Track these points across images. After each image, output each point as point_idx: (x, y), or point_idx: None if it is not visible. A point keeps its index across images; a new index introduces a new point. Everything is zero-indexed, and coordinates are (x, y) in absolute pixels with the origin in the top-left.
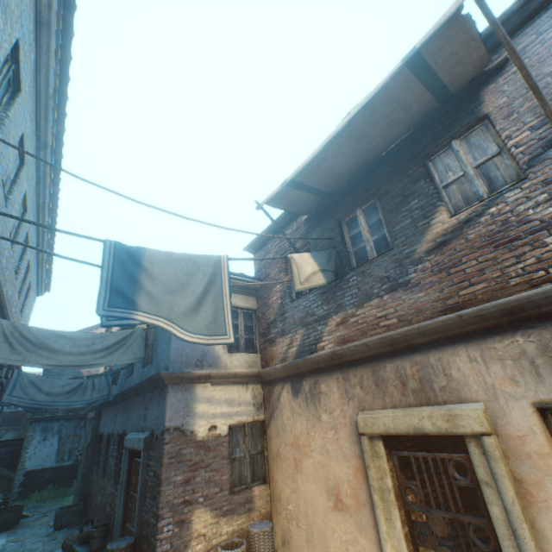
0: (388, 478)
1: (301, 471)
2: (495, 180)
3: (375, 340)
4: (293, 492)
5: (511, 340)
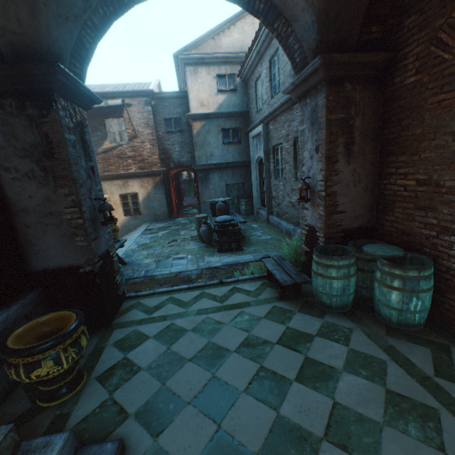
0: None
1: None
2: (123, 139)
3: None
4: None
5: (118, 181)
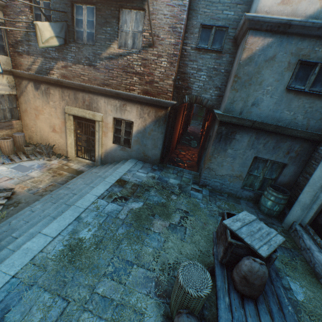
0: (73, 126)
1: (39, 119)
2: (135, 45)
3: (77, 84)
4: (35, 125)
5: (115, 101)
